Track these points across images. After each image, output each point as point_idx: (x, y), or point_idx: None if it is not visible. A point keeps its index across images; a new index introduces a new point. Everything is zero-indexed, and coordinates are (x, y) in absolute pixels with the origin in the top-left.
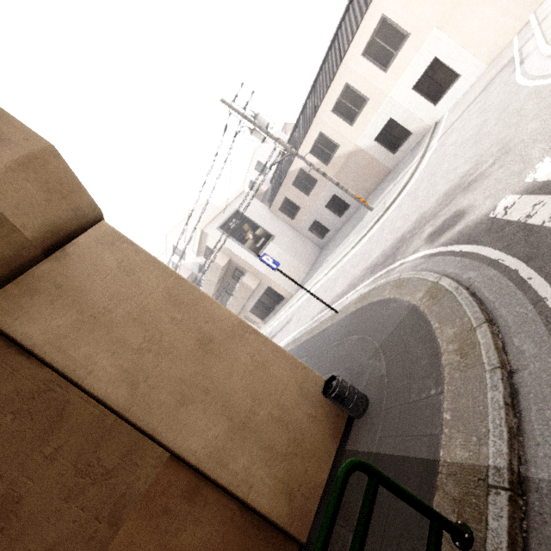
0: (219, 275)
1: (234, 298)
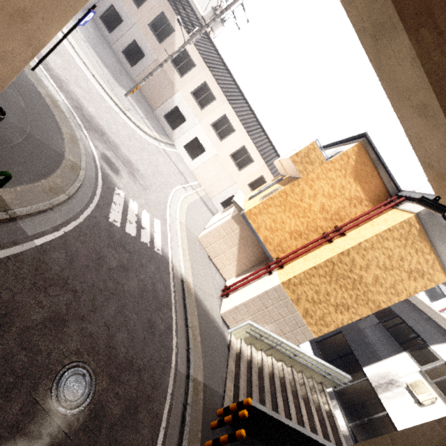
0: None
1: None
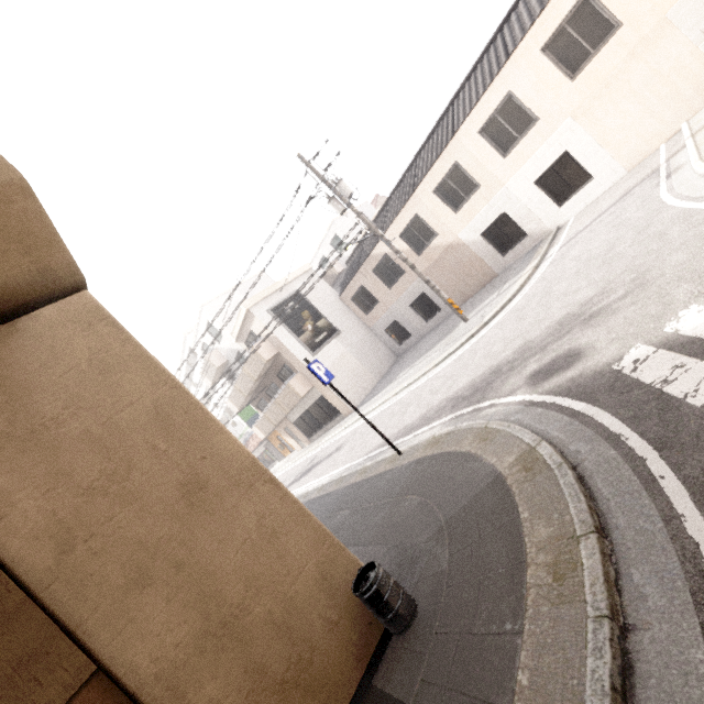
0: (261, 371)
1: (275, 403)
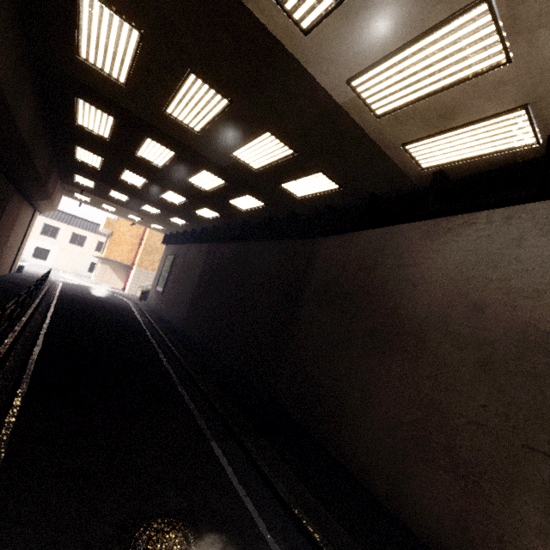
0: None
1: None
